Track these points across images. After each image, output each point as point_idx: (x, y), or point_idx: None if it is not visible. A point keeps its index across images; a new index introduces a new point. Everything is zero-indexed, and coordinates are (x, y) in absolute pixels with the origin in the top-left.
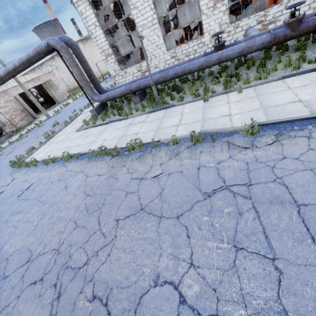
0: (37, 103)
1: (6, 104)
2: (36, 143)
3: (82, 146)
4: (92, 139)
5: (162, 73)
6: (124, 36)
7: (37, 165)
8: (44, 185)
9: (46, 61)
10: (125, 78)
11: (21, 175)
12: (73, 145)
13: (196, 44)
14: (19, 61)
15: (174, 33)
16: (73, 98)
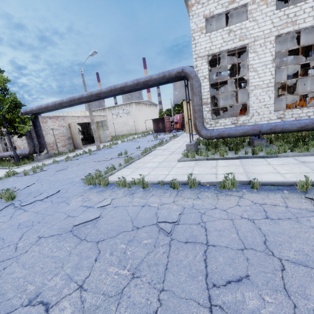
0: (96, 132)
1: (58, 128)
2: (105, 166)
3: (230, 175)
4: (237, 170)
5: (313, 120)
6: (230, 91)
7: (148, 186)
8: (231, 222)
9: (96, 110)
10: (213, 128)
11: (123, 196)
12: (199, 172)
13: (311, 110)
14: (134, 81)
15: (231, 112)
16: (122, 140)
